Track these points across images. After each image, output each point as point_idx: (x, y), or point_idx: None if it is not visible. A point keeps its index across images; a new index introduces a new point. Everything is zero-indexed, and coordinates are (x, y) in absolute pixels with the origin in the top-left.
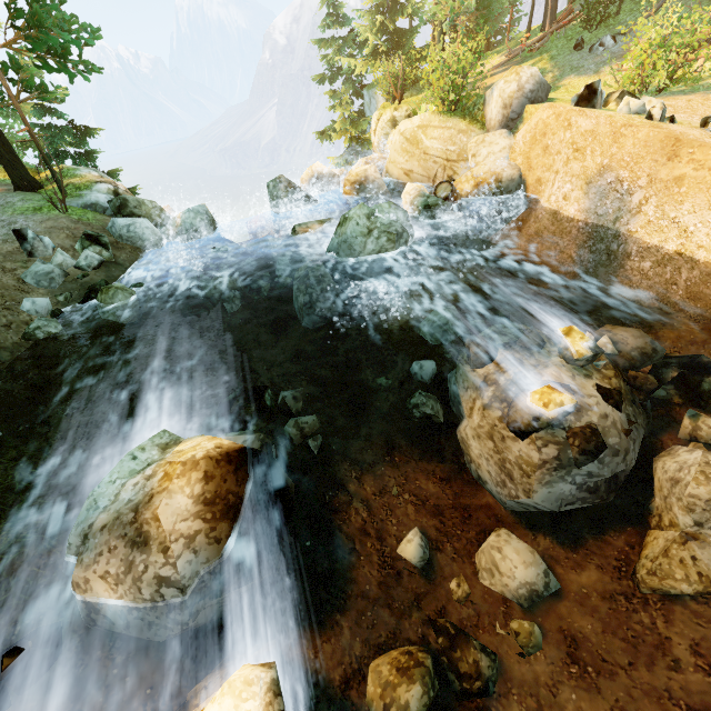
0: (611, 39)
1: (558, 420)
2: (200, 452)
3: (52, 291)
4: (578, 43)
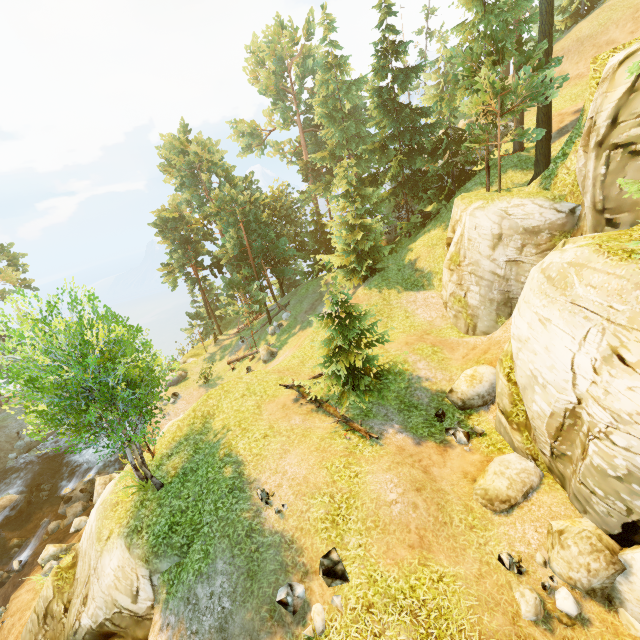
0: (241, 342)
1: (65, 495)
2: (7, 497)
3: (20, 449)
4: (240, 338)
